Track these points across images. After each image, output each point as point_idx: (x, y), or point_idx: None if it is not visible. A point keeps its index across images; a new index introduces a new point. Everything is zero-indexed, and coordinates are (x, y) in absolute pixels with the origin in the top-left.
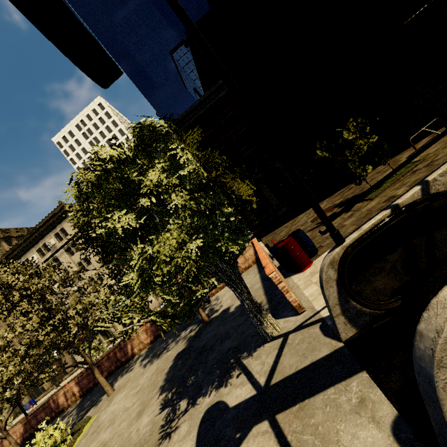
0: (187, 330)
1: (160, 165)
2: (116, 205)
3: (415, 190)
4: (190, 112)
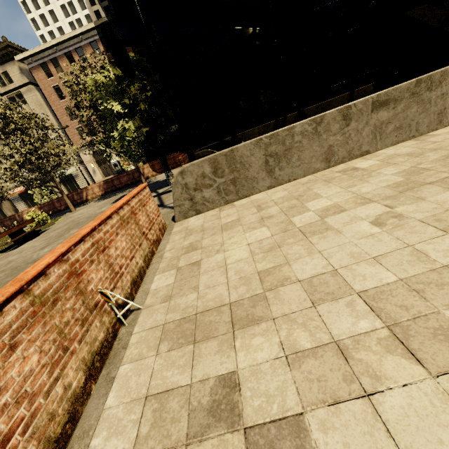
0: (131, 189)
1: (137, 84)
2: (111, 97)
3: (230, 137)
4: None
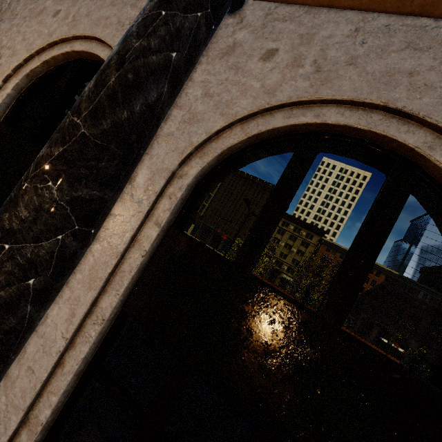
0: None
1: None
2: None
3: None
4: (414, 282)
